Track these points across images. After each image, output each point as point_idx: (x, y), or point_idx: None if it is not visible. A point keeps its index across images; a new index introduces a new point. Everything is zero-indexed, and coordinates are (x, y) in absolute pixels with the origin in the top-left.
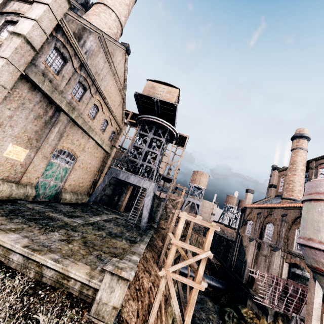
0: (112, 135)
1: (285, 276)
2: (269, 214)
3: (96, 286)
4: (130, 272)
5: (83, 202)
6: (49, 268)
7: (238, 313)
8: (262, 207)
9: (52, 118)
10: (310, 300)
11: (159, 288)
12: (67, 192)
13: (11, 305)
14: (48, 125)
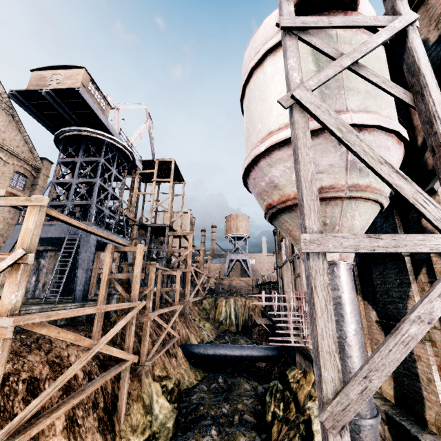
0: (20, 181)
1: None
2: None
3: None
4: None
5: None
6: None
7: (284, 382)
8: None
9: None
10: None
11: None
12: None
13: None
14: None
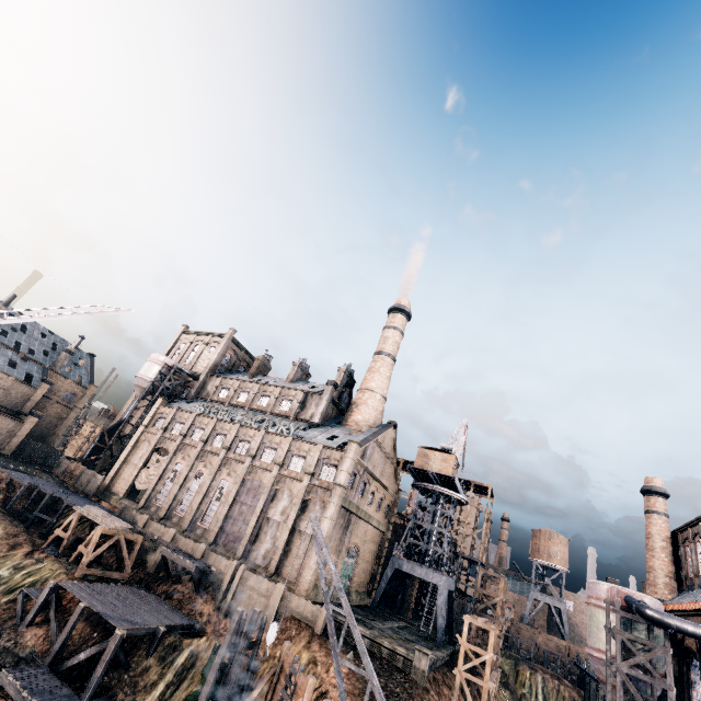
0: (386, 509)
1: None
2: None
3: (412, 658)
4: (429, 651)
5: (365, 604)
6: (385, 648)
7: None
8: None
9: (347, 522)
10: None
11: (455, 685)
12: (353, 591)
13: (375, 662)
14: (345, 529)
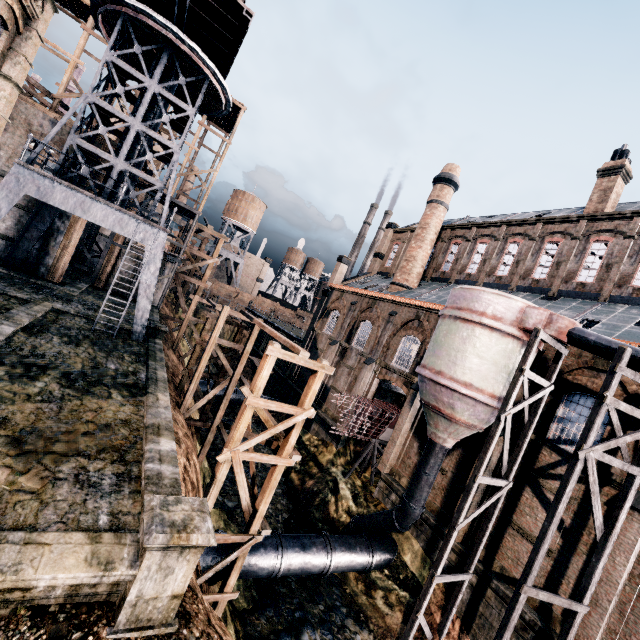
0: None
1: (371, 395)
2: (370, 307)
3: (124, 578)
4: (205, 524)
5: None
6: None
7: (298, 442)
8: (361, 295)
9: None
10: (399, 426)
11: (217, 479)
12: None
13: None
14: None
